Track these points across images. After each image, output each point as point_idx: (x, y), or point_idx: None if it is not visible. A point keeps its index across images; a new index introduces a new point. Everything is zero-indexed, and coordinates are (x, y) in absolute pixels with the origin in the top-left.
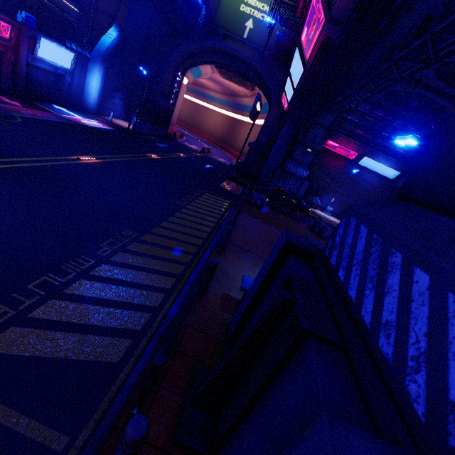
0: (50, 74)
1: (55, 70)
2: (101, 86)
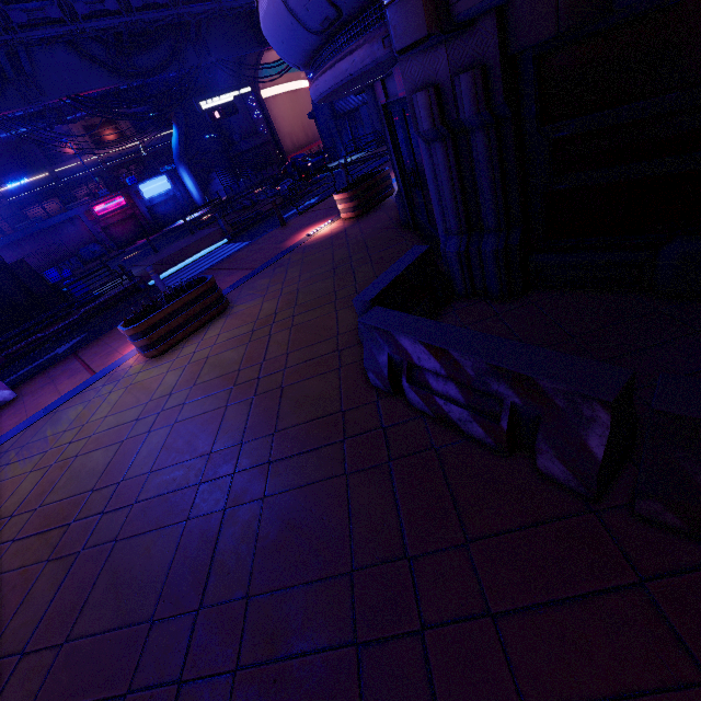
0: (168, 201)
1: (168, 196)
2: (193, 181)
